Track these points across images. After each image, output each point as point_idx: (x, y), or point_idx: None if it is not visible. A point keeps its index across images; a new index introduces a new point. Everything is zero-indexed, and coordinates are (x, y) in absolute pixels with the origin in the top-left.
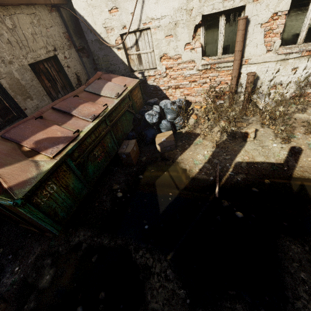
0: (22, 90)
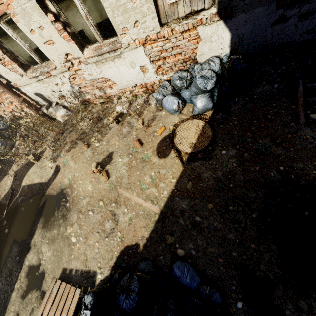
0: None
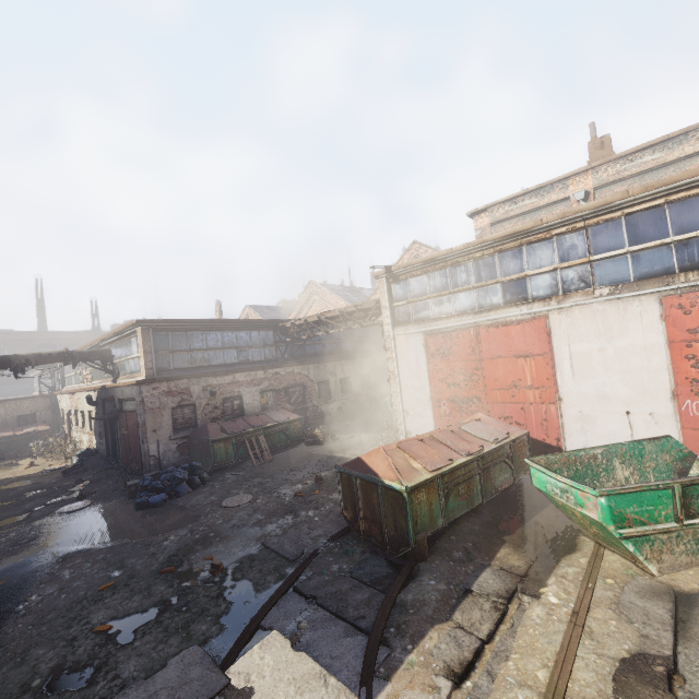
0: (6, 423)
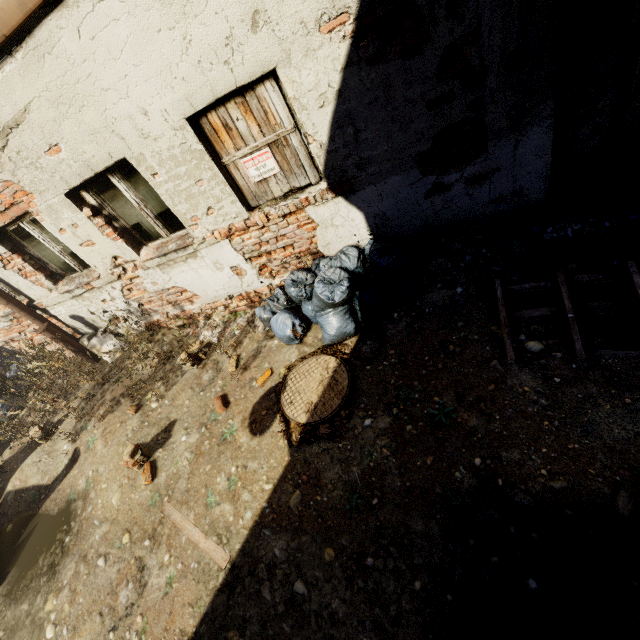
0: None
